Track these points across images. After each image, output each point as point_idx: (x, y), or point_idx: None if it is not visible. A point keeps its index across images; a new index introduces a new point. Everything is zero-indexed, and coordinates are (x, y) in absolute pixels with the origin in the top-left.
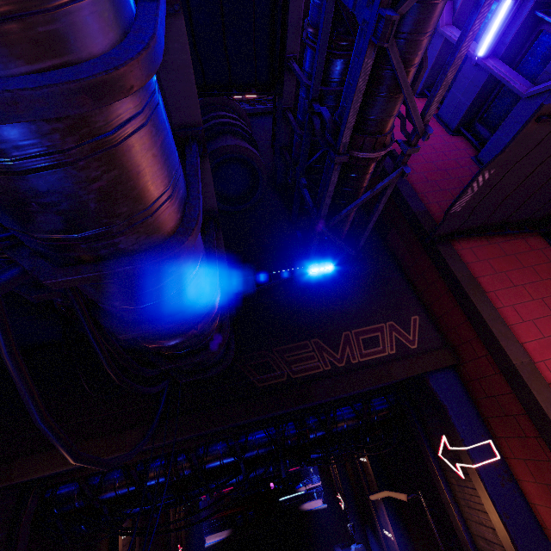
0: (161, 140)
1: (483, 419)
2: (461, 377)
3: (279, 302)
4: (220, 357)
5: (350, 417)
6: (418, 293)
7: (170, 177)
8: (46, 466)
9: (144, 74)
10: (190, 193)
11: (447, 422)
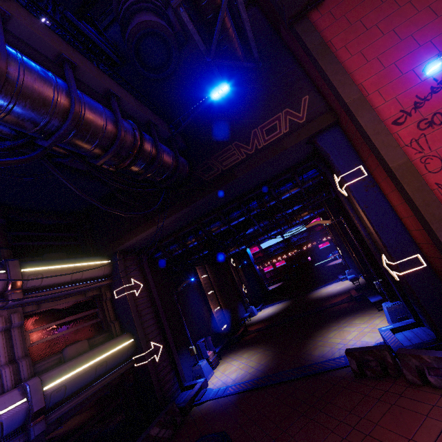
0: (36, 79)
1: (357, 154)
2: (342, 130)
3: (210, 128)
4: (175, 170)
5: (292, 187)
6: (308, 75)
7: (52, 90)
8: (132, 237)
9: (4, 69)
10: (70, 91)
11: (331, 164)
